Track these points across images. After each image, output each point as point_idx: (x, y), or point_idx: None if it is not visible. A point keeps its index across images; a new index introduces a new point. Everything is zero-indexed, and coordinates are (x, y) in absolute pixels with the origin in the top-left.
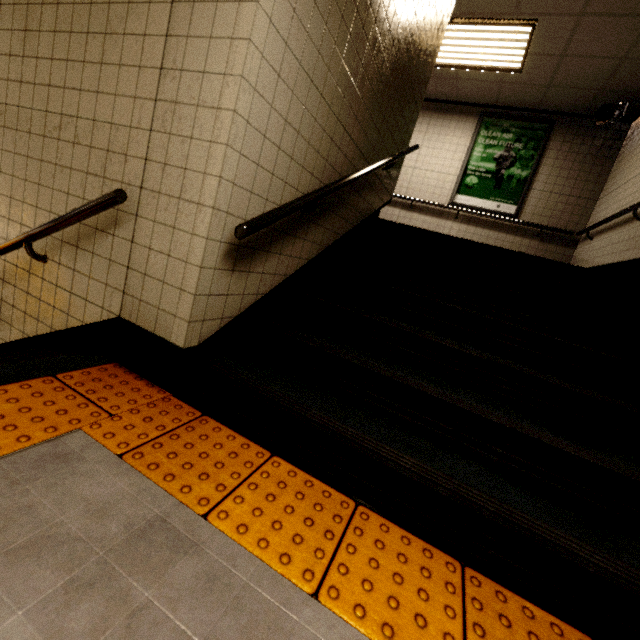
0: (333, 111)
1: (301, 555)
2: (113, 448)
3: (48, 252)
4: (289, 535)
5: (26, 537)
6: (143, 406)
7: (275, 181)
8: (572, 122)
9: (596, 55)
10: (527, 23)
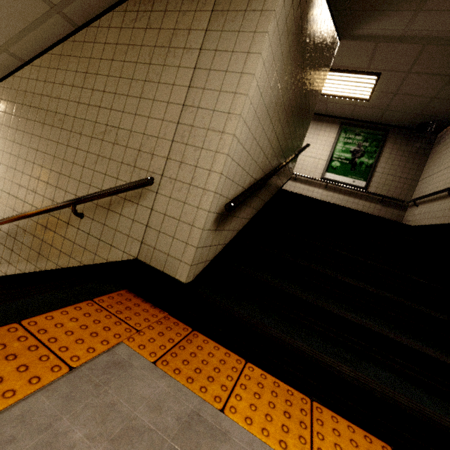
0: (274, 129)
1: (291, 441)
2: (147, 357)
3: (85, 211)
4: (278, 425)
5: (119, 428)
6: (154, 323)
7: (243, 173)
8: (400, 131)
9: (416, 95)
10: (375, 74)
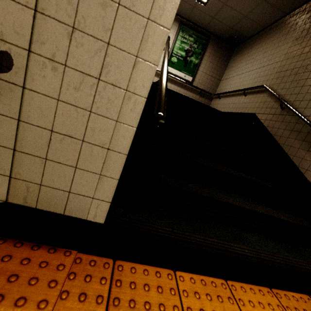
0: None
1: None
2: None
3: None
4: None
5: None
6: (66, 282)
7: None
8: (216, 40)
9: (237, 10)
10: None
